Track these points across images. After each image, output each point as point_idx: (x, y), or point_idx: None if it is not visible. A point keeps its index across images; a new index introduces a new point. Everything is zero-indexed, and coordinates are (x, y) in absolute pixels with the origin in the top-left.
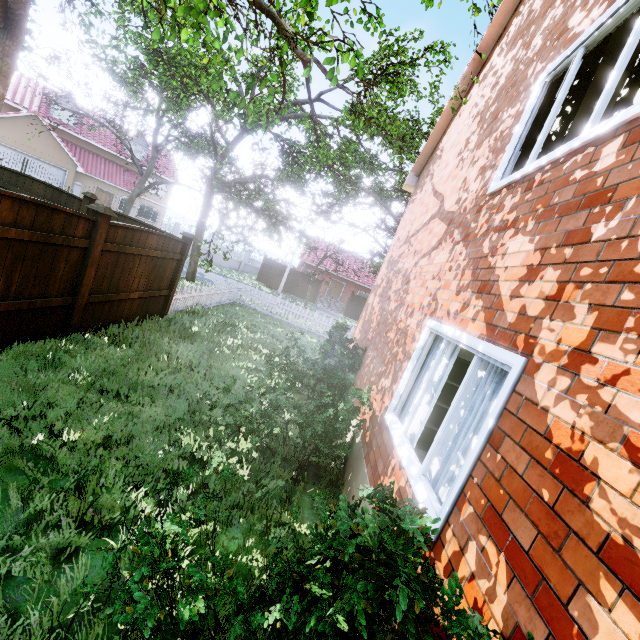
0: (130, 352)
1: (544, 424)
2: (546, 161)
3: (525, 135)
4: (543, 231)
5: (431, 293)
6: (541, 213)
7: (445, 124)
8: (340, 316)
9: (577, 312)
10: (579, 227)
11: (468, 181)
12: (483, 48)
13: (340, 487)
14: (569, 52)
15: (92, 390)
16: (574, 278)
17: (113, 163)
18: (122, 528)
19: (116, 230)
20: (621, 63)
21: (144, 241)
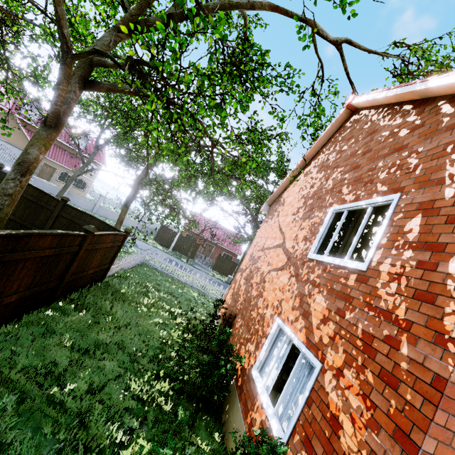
0: (89, 316)
1: (327, 400)
2: (331, 262)
3: (324, 234)
4: (329, 300)
5: (278, 299)
6: (329, 289)
7: (286, 185)
8: (210, 270)
9: (339, 350)
10: (341, 308)
11: (298, 238)
12: (306, 158)
13: (220, 414)
14: (341, 208)
15: (74, 350)
16: (339, 333)
17: (60, 148)
18: (108, 450)
19: (94, 237)
20: (358, 235)
21: (105, 239)
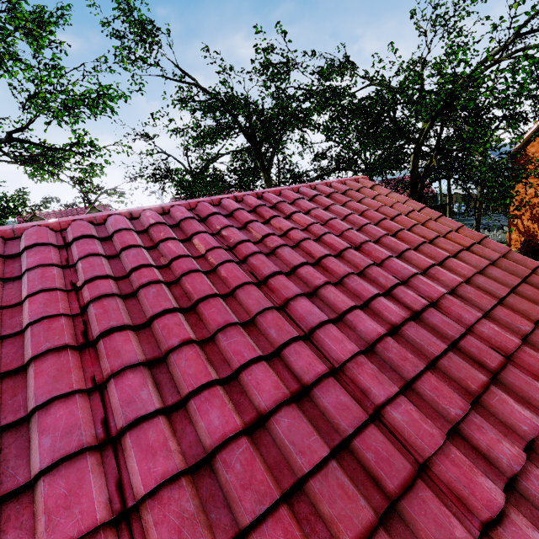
0: None
1: None
2: None
3: None
4: None
5: None
6: None
7: (525, 141)
8: None
9: None
10: None
11: None
12: None
13: None
14: None
15: None
16: None
17: None
18: None
19: None
20: None
21: None
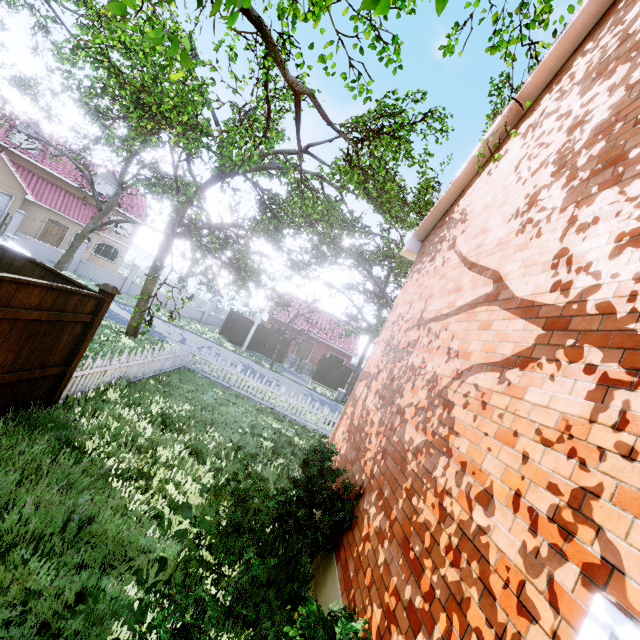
0: None
1: None
2: None
3: None
4: None
5: (555, 485)
6: None
7: (462, 184)
8: (309, 380)
9: None
10: None
11: (581, 255)
12: (524, 97)
13: None
14: None
15: None
16: None
17: (75, 196)
18: None
19: None
20: None
21: (8, 296)
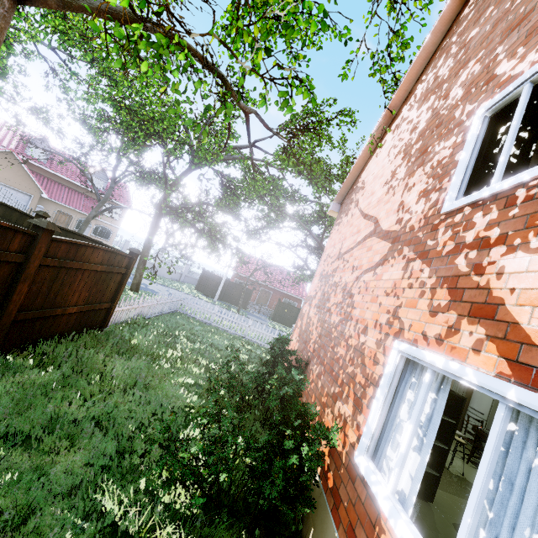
0: (57, 375)
1: None
2: (531, 176)
3: (473, 160)
4: None
5: (389, 310)
6: None
7: (362, 163)
8: (269, 321)
9: None
10: None
11: (407, 204)
12: (392, 107)
13: None
14: (511, 88)
15: None
16: None
17: (75, 191)
18: None
19: (59, 245)
20: None
21: (89, 256)
